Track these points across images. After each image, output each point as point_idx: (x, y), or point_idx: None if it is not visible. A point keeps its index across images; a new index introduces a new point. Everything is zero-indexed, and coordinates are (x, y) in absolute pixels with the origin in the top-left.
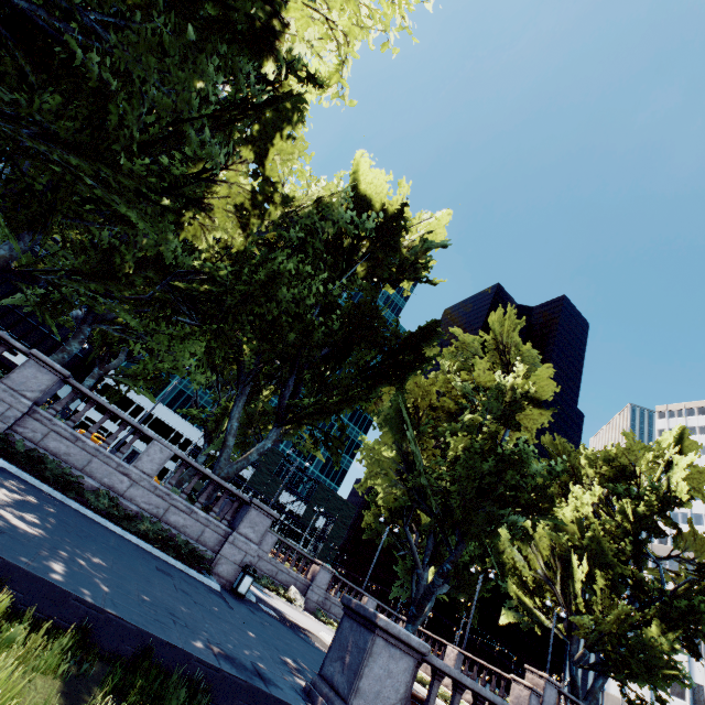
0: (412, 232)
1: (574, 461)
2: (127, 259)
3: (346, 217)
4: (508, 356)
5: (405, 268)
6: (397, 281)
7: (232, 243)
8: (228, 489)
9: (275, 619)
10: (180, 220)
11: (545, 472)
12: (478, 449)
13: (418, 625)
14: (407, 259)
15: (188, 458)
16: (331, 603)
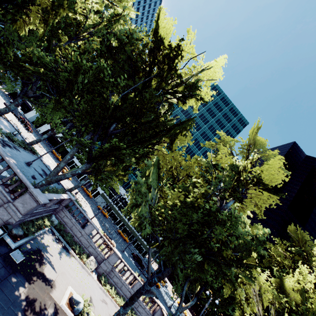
0: (198, 68)
1: (308, 247)
2: (9, 51)
3: (124, 31)
4: (249, 152)
5: (181, 83)
6: (184, 98)
7: (68, 52)
8: (20, 179)
9: (3, 262)
10: (14, 18)
11: (283, 248)
12: (190, 202)
13: (127, 310)
14: (180, 75)
15: (3, 155)
16: (114, 274)
